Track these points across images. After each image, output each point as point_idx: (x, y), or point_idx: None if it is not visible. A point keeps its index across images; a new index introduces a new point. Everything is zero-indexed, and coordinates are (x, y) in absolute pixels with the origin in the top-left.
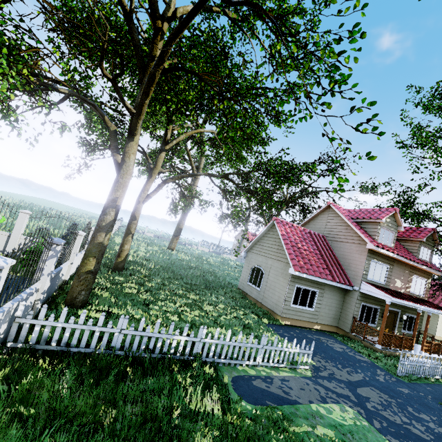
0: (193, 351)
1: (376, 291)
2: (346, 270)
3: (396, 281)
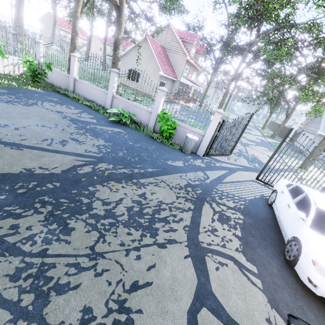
0: None
1: (186, 81)
2: (175, 70)
3: (189, 75)
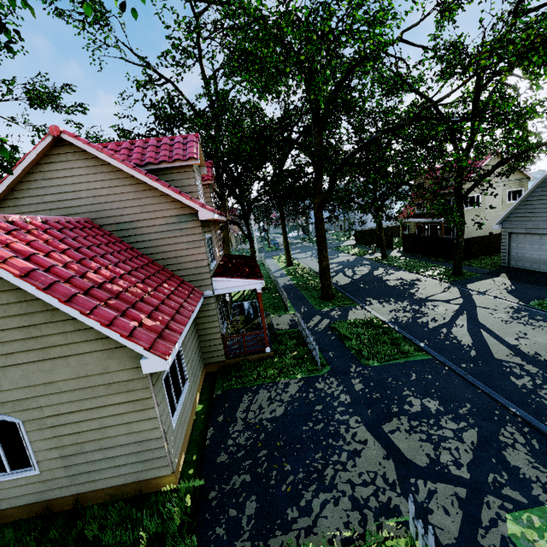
0: None
1: (239, 283)
2: (176, 272)
3: (217, 250)
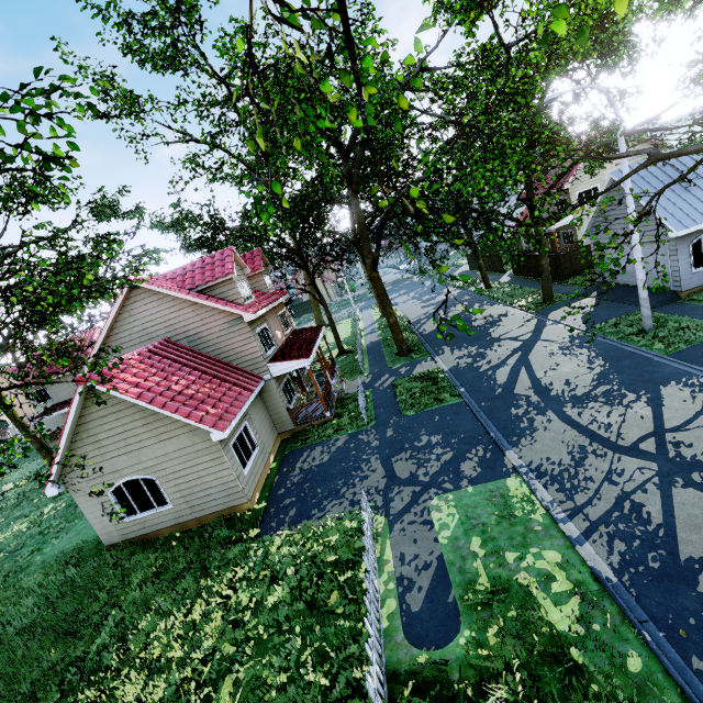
0: None
1: (290, 365)
2: (239, 365)
3: (277, 334)
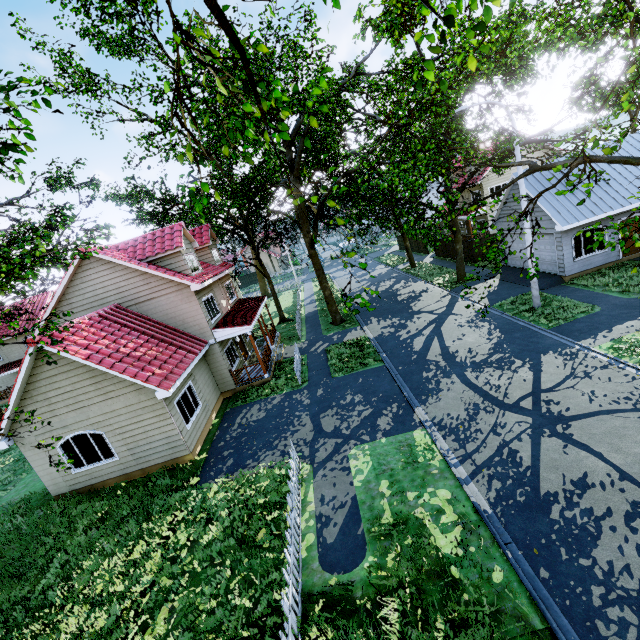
0: (296, 632)
1: (233, 331)
2: (186, 330)
3: (223, 302)
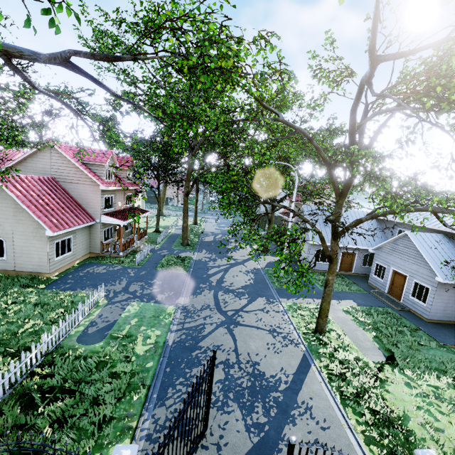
0: (43, 353)
1: (113, 220)
2: (86, 208)
3: (119, 203)
